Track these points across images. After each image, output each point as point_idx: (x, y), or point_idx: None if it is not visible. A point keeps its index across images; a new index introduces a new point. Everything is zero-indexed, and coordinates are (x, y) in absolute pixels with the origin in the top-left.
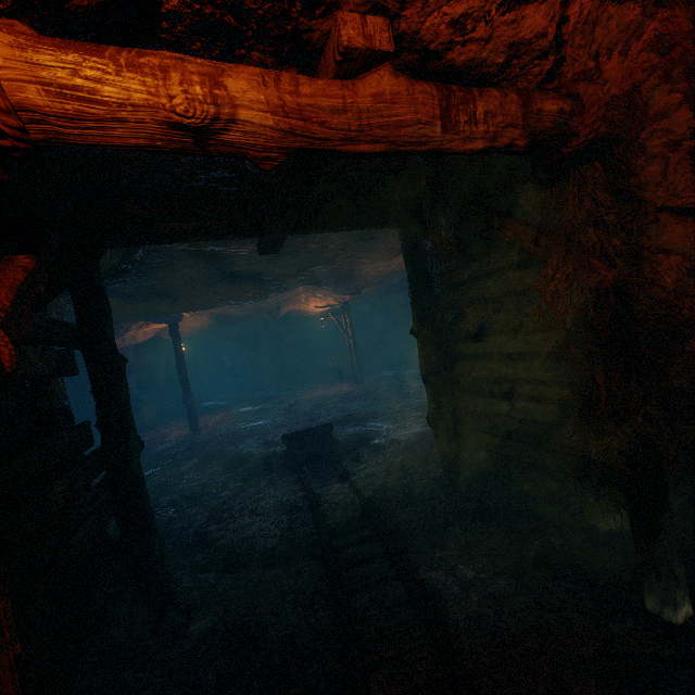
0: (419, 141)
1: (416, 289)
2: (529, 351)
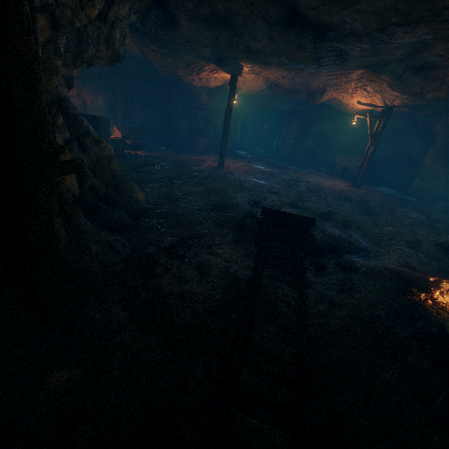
0: None
1: None
2: None
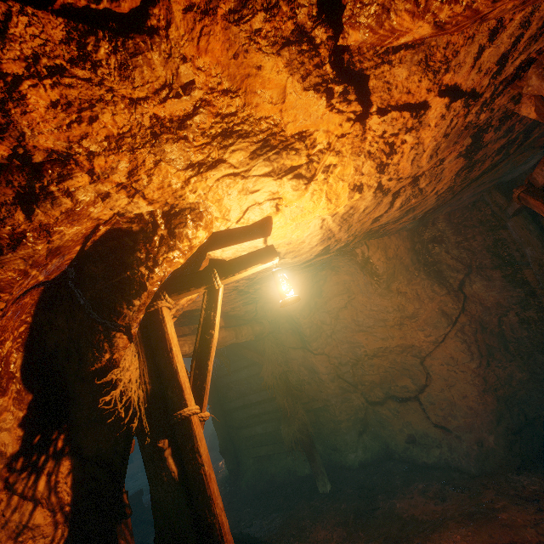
0: (230, 343)
1: None
2: (262, 399)
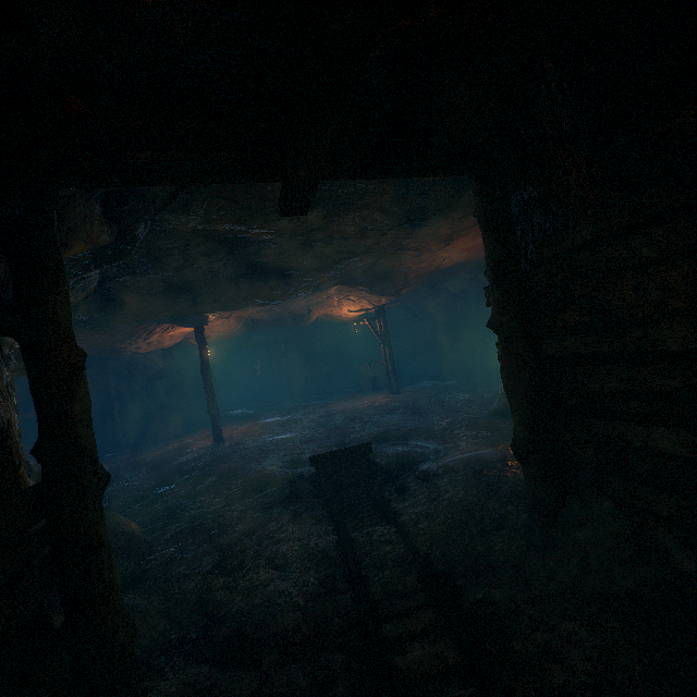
0: None
1: (498, 264)
2: None
